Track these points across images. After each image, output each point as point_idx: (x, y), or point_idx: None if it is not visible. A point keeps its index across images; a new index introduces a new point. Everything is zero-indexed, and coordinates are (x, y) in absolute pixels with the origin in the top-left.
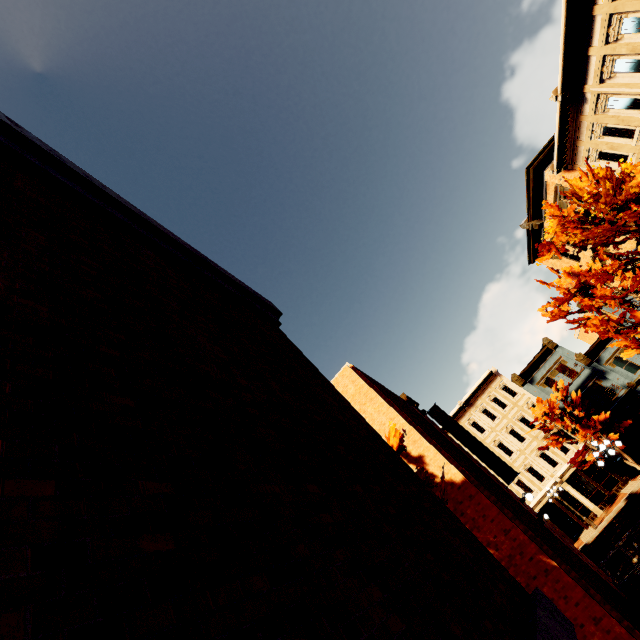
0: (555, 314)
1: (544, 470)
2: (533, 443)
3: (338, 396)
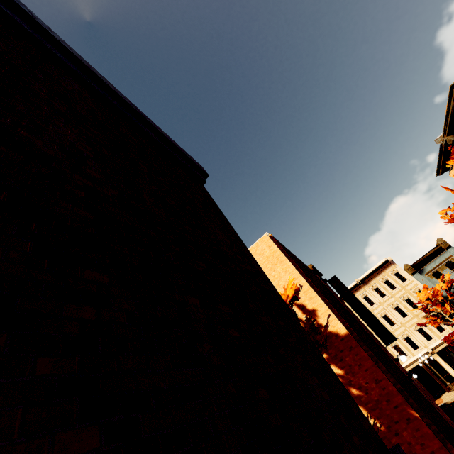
0: (453, 217)
1: (419, 341)
2: (413, 319)
3: (235, 238)
